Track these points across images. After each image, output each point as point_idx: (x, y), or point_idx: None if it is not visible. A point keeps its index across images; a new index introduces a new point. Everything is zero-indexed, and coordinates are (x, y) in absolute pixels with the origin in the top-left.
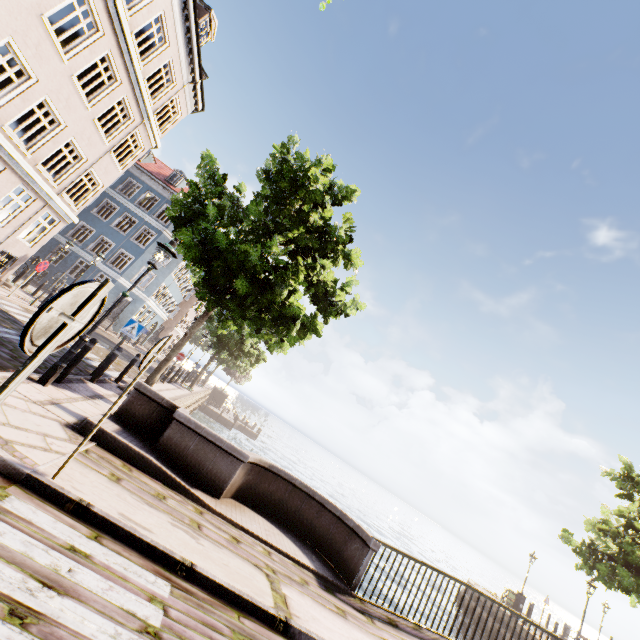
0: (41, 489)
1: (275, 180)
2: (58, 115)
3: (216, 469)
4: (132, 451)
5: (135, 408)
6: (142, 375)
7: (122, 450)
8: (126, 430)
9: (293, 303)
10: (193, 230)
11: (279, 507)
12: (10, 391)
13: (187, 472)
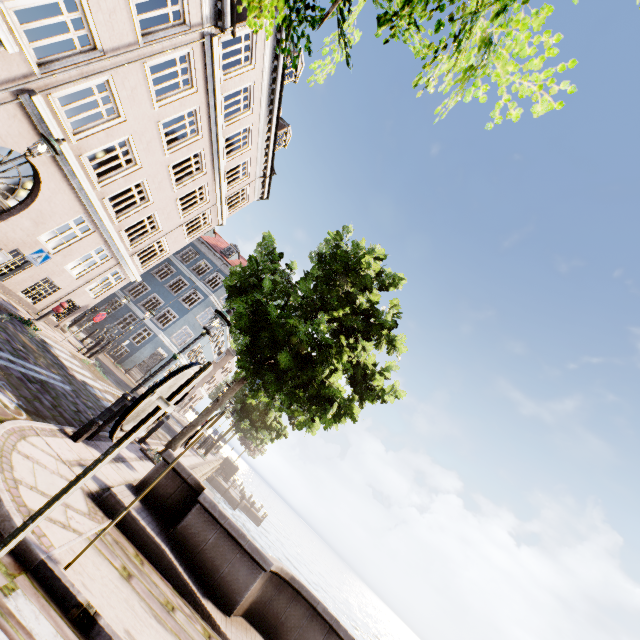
0: (50, 583)
1: (328, 262)
2: (149, 193)
3: (232, 574)
4: (148, 537)
5: (159, 481)
6: (162, 436)
7: (138, 534)
8: (145, 507)
9: (333, 383)
10: (247, 300)
11: (294, 638)
12: (81, 483)
13: (200, 573)
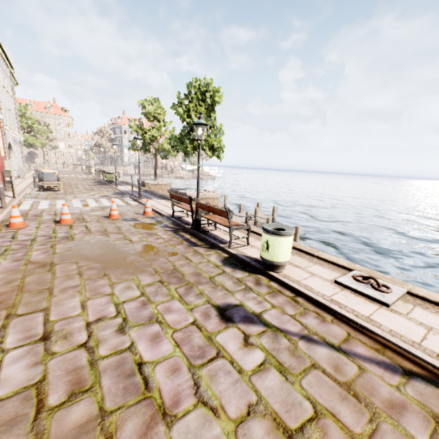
0: None
1: None
2: None
3: None
4: None
5: None
6: None
7: None
8: None
9: None
10: None
11: None
12: None
13: None
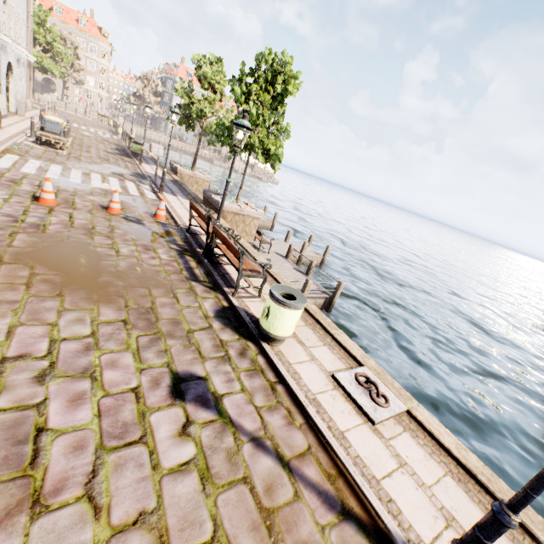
0: None
1: None
2: None
3: None
4: None
5: None
6: None
7: None
8: None
9: None
10: None
11: None
12: None
13: None
